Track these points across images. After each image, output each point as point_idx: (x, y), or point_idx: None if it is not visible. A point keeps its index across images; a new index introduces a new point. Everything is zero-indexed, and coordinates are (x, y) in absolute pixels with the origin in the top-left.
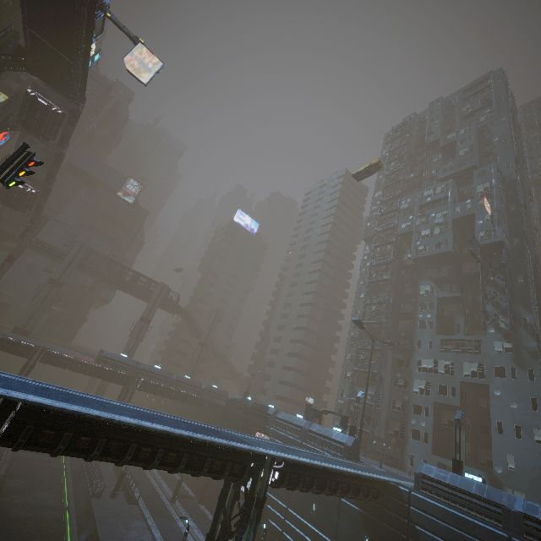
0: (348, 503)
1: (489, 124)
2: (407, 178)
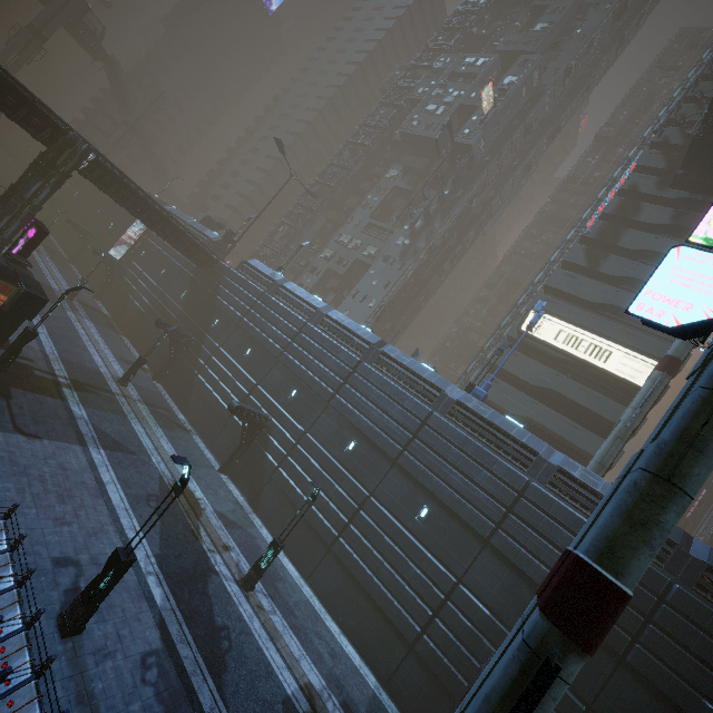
0: (188, 271)
1: (593, 6)
2: (476, 33)
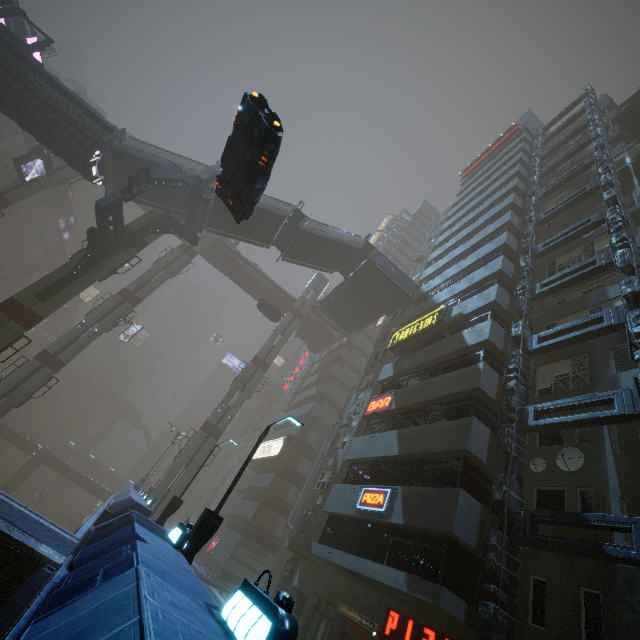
0: None
1: None
2: None
